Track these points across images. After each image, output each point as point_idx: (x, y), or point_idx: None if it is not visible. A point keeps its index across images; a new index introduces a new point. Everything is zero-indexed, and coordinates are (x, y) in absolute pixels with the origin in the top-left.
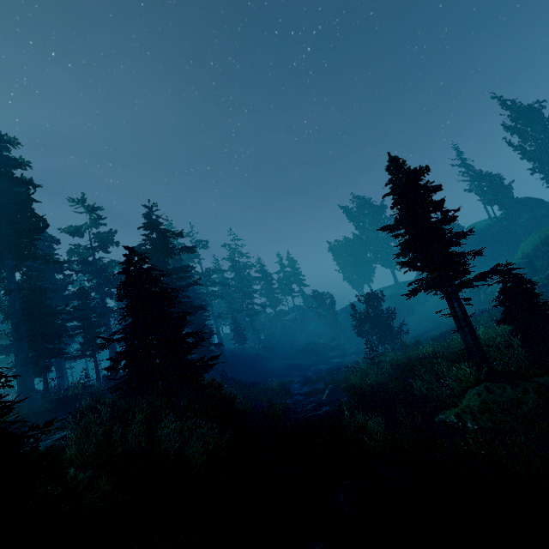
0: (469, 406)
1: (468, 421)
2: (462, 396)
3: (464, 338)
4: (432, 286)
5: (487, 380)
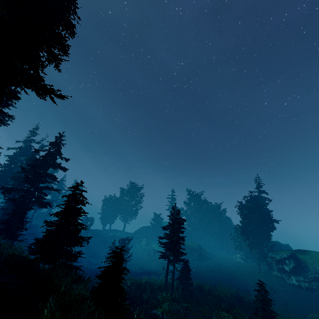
0: (165, 309)
1: (164, 315)
2: (163, 304)
3: (166, 281)
4: (167, 257)
5: (171, 300)
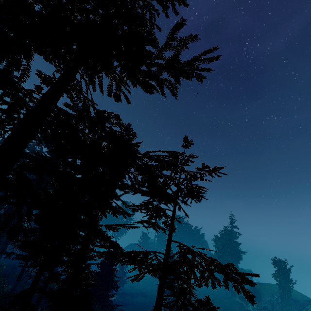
0: None
1: None
2: None
3: None
4: None
5: None
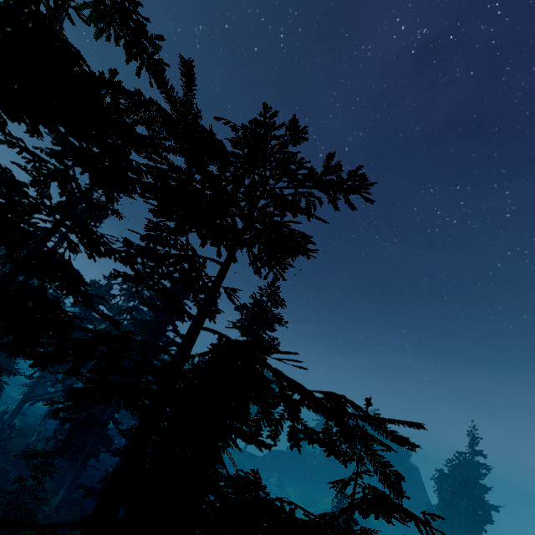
0: None
1: None
2: None
3: None
4: None
5: None
